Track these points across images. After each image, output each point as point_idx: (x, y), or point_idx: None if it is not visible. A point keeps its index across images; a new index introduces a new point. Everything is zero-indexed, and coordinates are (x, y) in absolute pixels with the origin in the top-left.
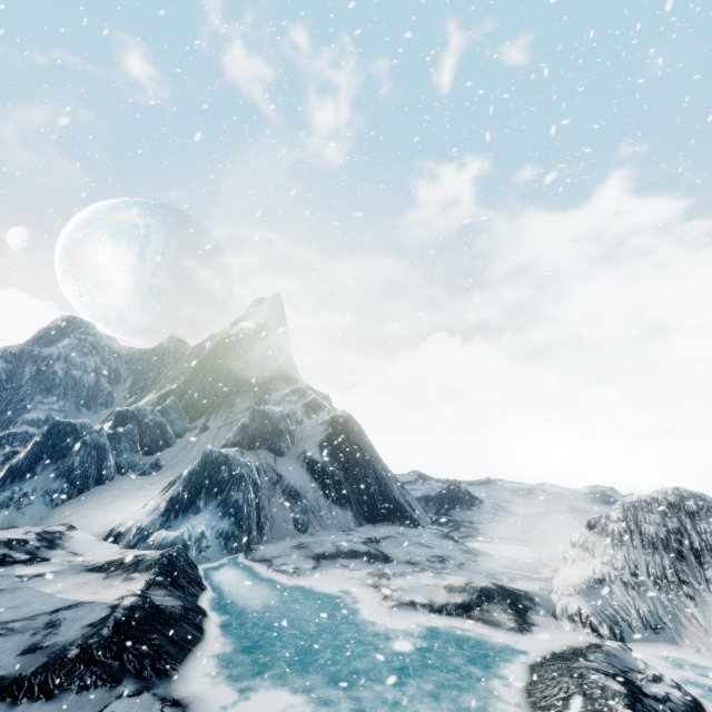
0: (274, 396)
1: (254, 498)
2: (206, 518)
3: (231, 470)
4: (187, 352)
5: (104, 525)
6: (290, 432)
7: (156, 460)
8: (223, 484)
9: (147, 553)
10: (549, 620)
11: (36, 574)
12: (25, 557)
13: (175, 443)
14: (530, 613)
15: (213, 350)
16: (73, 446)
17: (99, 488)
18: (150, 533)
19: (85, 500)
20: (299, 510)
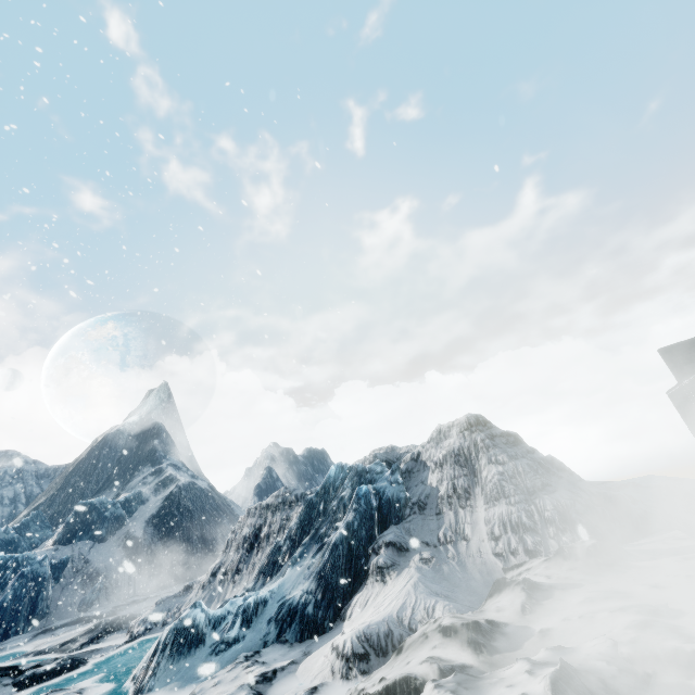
0: (131, 483)
1: (33, 592)
2: None
3: (17, 570)
4: (74, 460)
5: None
6: (119, 515)
7: None
8: (1, 587)
9: None
10: (122, 635)
11: None
12: None
13: None
14: (114, 633)
15: (88, 454)
16: None
17: None
18: None
19: None
20: (91, 590)
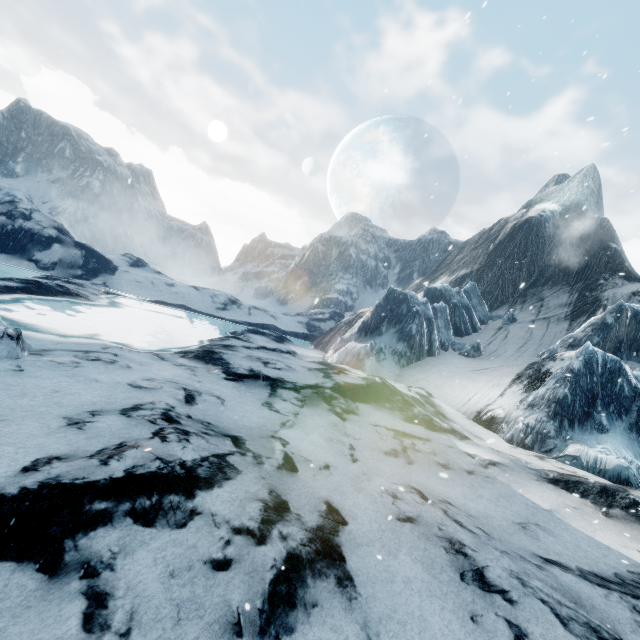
0: (611, 294)
1: None
2: (621, 444)
3: (630, 383)
4: (472, 237)
5: (460, 402)
6: None
7: (477, 343)
8: (623, 400)
9: (595, 478)
10: None
11: (485, 459)
12: (445, 426)
13: (479, 329)
14: None
15: (510, 235)
16: (407, 314)
17: (432, 359)
18: (545, 437)
19: (425, 367)
20: None
